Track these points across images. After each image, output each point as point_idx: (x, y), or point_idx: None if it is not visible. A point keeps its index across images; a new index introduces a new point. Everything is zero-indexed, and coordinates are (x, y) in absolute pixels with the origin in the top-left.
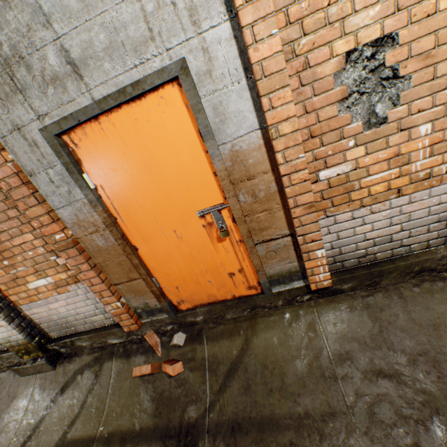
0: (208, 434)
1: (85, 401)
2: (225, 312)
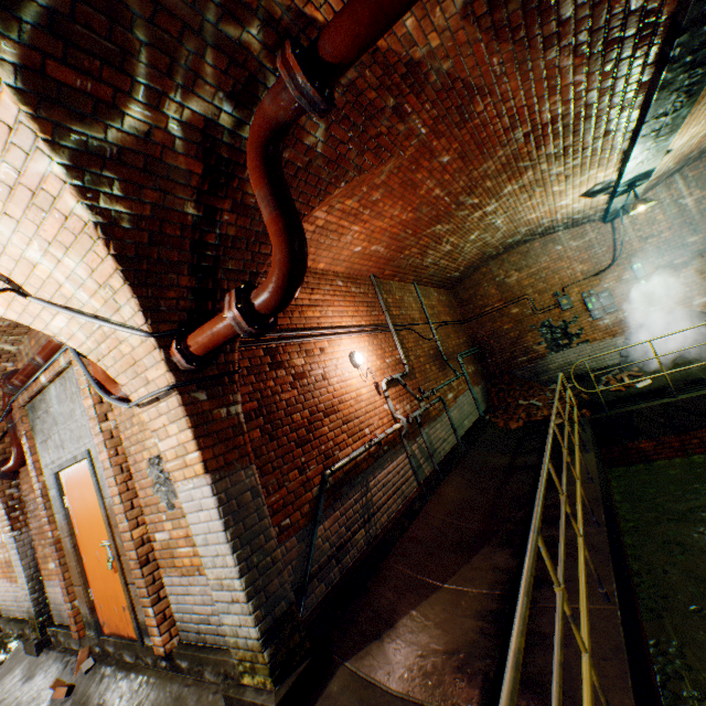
0: None
1: (23, 697)
2: (124, 651)
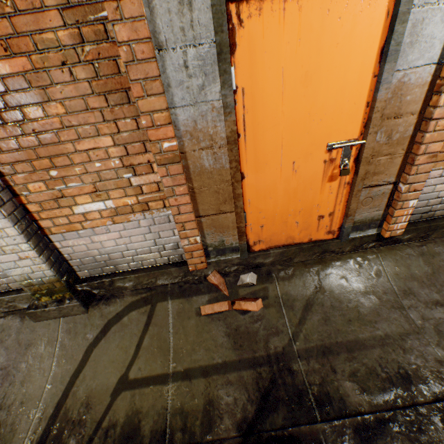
0: (300, 358)
1: (141, 342)
2: (296, 255)
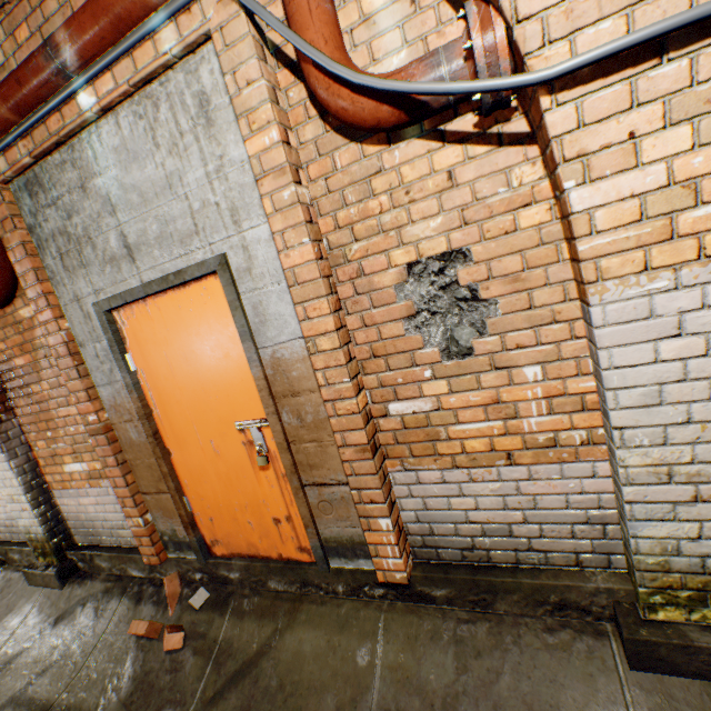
0: None
1: (69, 646)
2: (268, 577)
